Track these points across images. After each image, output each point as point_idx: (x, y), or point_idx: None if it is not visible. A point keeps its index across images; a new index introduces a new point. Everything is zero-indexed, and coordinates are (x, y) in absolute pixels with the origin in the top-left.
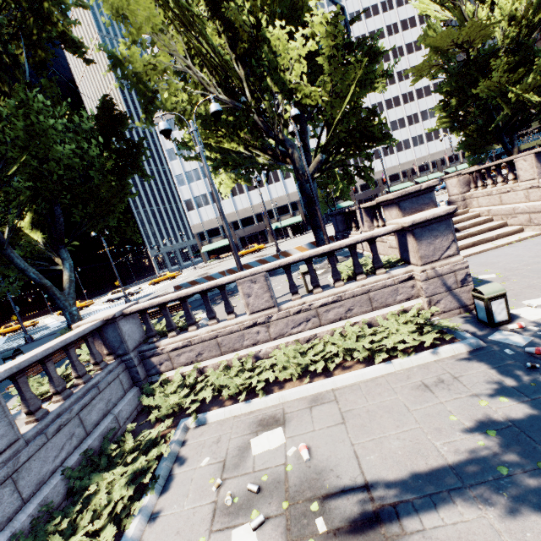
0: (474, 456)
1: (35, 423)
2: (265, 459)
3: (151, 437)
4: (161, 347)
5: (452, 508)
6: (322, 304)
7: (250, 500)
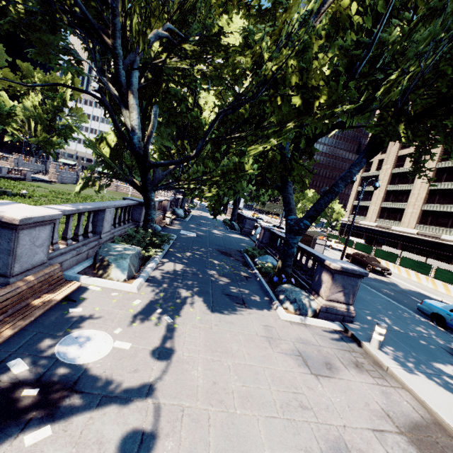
0: None
1: None
2: None
3: None
4: None
5: None
6: None
7: None
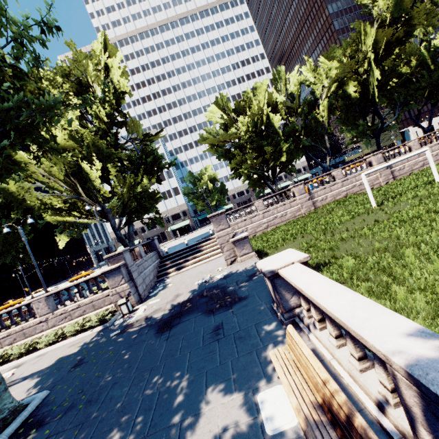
0: (46, 367)
1: None
2: None
3: None
4: None
5: (22, 382)
6: (72, 309)
7: None
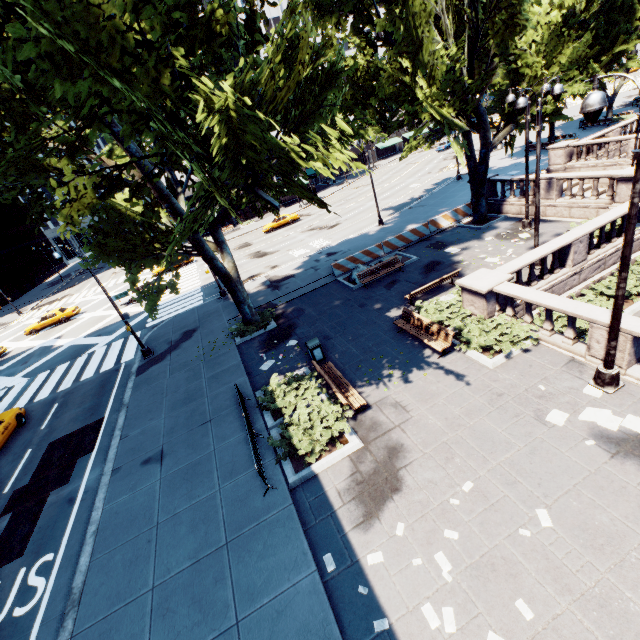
0: None
1: (579, 343)
2: None
3: None
4: (518, 300)
5: None
6: (609, 255)
7: None
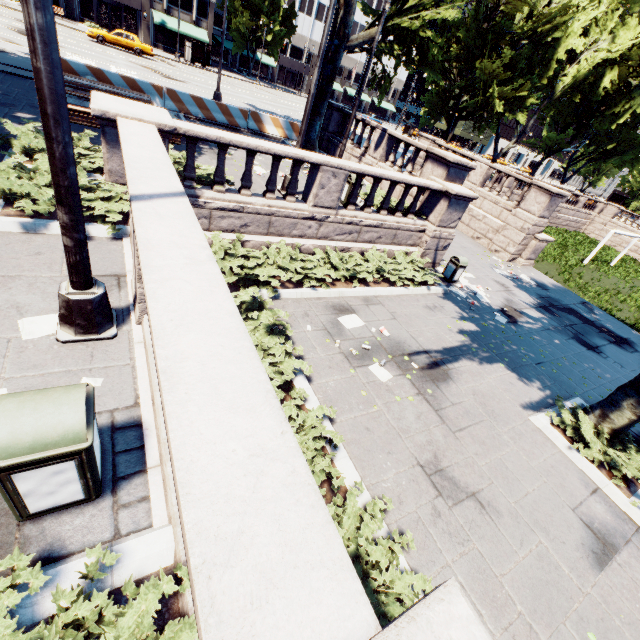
0: (462, 343)
1: None
2: (358, 332)
3: (256, 301)
4: (204, 198)
5: (462, 361)
6: (368, 225)
7: (367, 353)
